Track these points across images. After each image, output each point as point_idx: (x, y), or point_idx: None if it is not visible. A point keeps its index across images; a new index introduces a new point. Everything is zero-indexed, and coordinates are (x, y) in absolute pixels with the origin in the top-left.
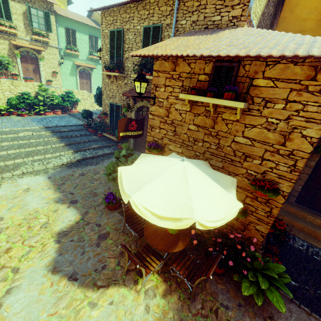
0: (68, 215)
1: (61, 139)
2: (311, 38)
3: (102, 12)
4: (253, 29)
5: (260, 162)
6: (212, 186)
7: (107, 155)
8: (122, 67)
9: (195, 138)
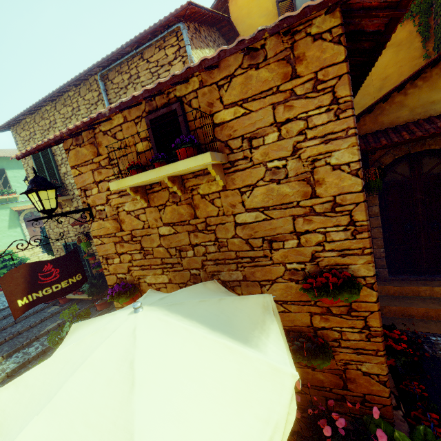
0: None
1: None
2: None
3: (12, 130)
4: None
5: (296, 242)
6: (210, 352)
7: None
8: (63, 188)
9: (178, 247)
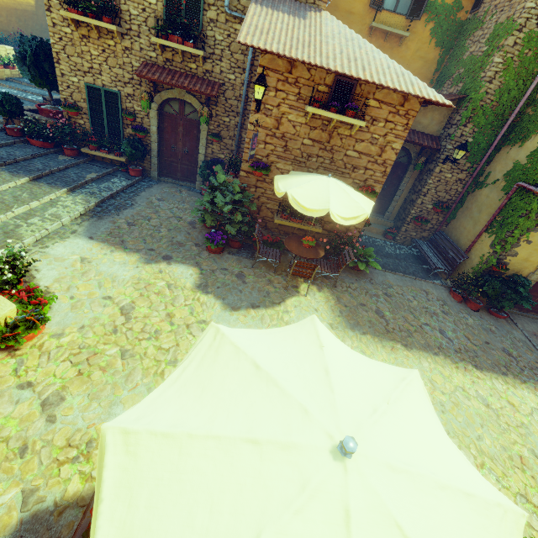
0: (182, 271)
1: (1, 168)
2: (398, 66)
3: None
4: (341, 24)
5: (363, 172)
6: (356, 194)
7: (127, 189)
8: (114, 11)
9: (310, 154)
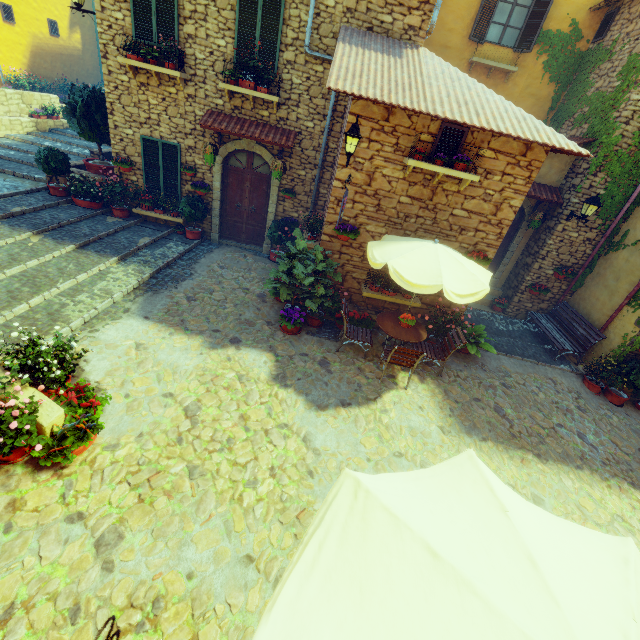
0: (254, 358)
1: (44, 234)
2: (516, 109)
3: None
4: (443, 62)
5: (473, 234)
6: (470, 263)
7: (184, 255)
8: (177, 56)
9: (407, 214)
